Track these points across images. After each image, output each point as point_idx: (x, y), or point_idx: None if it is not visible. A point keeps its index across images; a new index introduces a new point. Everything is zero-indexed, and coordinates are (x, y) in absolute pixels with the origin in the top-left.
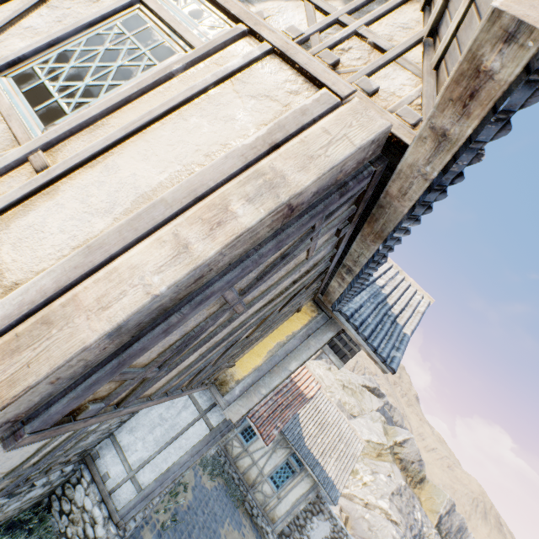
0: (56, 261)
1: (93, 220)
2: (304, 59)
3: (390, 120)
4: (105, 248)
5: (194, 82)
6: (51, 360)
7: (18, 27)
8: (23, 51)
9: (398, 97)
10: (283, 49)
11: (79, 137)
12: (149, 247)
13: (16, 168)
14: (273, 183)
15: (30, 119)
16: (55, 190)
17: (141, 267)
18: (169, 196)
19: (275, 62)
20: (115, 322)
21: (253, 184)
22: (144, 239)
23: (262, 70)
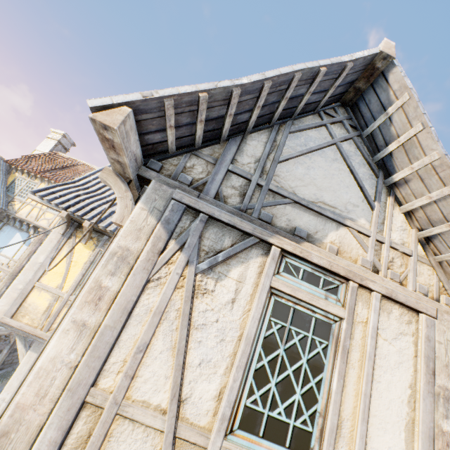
0: None
1: None
2: (402, 297)
3: (446, 310)
4: None
5: (360, 346)
6: None
7: (189, 368)
8: (231, 398)
9: (432, 285)
10: (388, 294)
11: (337, 446)
12: None
13: None
14: (445, 396)
15: None
16: None
17: None
18: None
19: (385, 302)
20: None
21: (440, 405)
22: None
23: (383, 313)
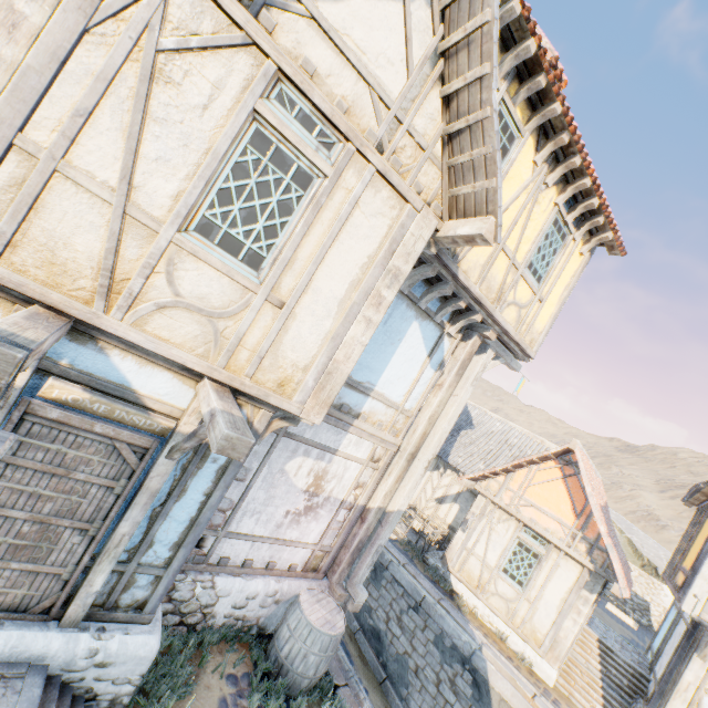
0: None
1: None
2: None
3: None
4: None
5: None
6: None
7: None
8: None
9: None
10: None
11: None
12: None
13: None
14: None
15: None
16: None
17: None
18: None
19: None
20: None
21: None
22: None
23: None
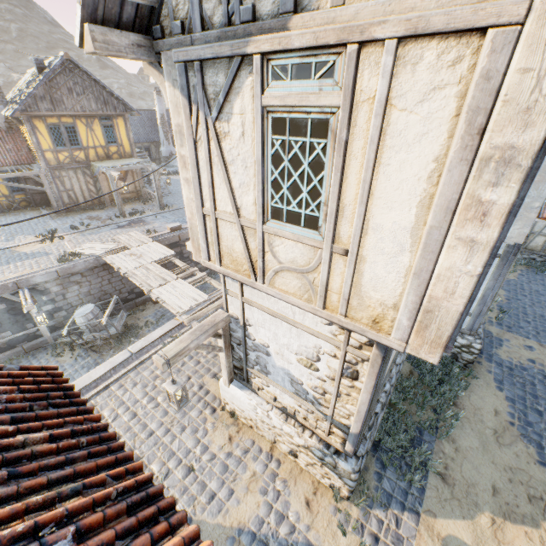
0: (402, 287)
1: (398, 259)
2: (441, 20)
3: None
4: (424, 270)
5: (364, 133)
6: (448, 324)
7: (236, 190)
8: (259, 203)
9: None
10: (410, 32)
11: (340, 224)
12: (447, 254)
13: (331, 259)
14: (504, 159)
15: (306, 232)
16: (361, 257)
17: (453, 266)
18: (433, 222)
19: (410, 48)
20: (466, 297)
21: (487, 172)
22: (440, 253)
23: (405, 69)
